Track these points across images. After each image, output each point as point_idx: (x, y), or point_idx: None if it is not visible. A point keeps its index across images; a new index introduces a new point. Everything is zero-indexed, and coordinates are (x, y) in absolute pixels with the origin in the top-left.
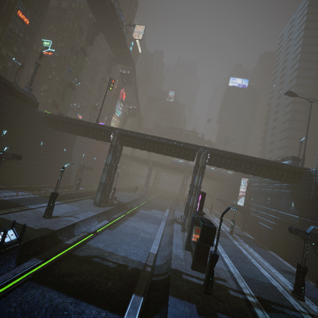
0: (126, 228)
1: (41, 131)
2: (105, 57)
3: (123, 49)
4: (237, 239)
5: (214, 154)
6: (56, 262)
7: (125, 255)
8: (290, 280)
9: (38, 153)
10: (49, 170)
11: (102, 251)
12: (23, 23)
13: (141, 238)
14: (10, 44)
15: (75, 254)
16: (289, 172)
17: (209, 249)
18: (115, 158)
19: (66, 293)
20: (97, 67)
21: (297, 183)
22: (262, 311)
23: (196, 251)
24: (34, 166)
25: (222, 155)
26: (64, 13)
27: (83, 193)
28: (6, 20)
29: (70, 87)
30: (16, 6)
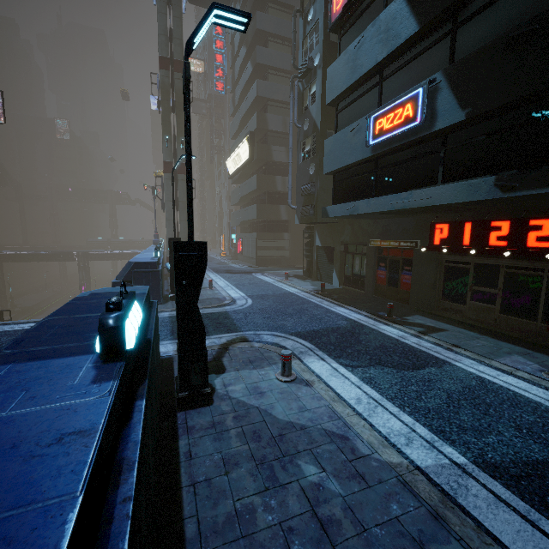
0: None
1: None
2: None
3: None
4: None
5: (89, 254)
6: None
7: None
8: None
9: None
10: None
11: None
12: None
13: None
14: None
15: None
16: None
17: None
18: None
19: None
20: None
21: None
22: None
23: None
24: None
25: (95, 254)
26: None
27: None
28: None
29: None
30: None
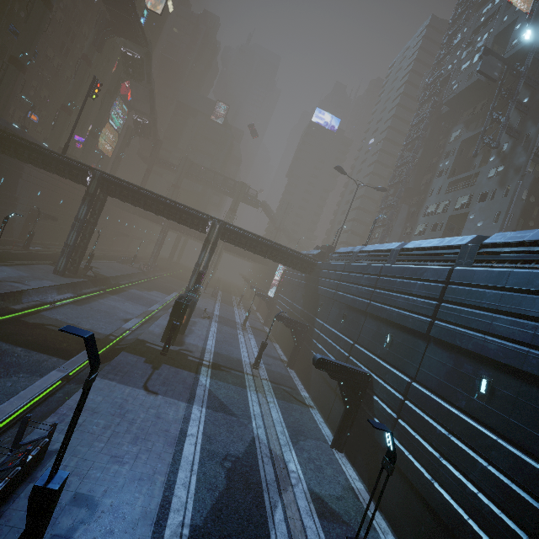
0: (101, 306)
1: None
2: (93, 8)
3: (128, 15)
4: (247, 330)
5: (229, 229)
6: (1, 324)
7: (90, 328)
8: (265, 360)
9: None
10: None
11: (60, 322)
12: None
13: (119, 318)
14: None
15: (25, 320)
16: (305, 262)
17: (181, 324)
18: (93, 212)
19: (16, 345)
20: (74, 26)
21: (311, 275)
22: (208, 368)
23: (168, 325)
24: None
25: (238, 233)
26: None
27: (37, 255)
28: None
29: (15, 65)
30: None
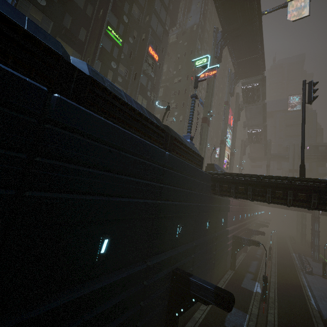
0: None
1: (208, 205)
2: None
3: (256, 54)
4: None
5: None
6: None
7: None
8: None
9: (206, 244)
10: (214, 263)
11: None
12: (153, 61)
13: None
14: (144, 90)
15: None
16: None
17: None
18: None
19: None
20: None
21: None
22: None
23: None
24: (203, 268)
25: None
26: (173, 48)
27: (289, 318)
28: (139, 61)
29: (206, 123)
30: (148, 42)
